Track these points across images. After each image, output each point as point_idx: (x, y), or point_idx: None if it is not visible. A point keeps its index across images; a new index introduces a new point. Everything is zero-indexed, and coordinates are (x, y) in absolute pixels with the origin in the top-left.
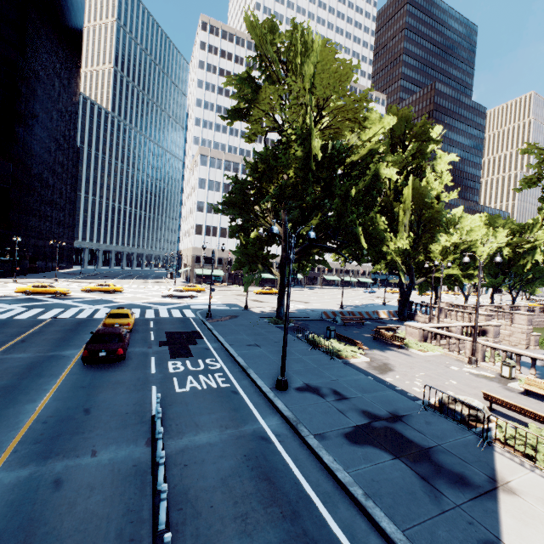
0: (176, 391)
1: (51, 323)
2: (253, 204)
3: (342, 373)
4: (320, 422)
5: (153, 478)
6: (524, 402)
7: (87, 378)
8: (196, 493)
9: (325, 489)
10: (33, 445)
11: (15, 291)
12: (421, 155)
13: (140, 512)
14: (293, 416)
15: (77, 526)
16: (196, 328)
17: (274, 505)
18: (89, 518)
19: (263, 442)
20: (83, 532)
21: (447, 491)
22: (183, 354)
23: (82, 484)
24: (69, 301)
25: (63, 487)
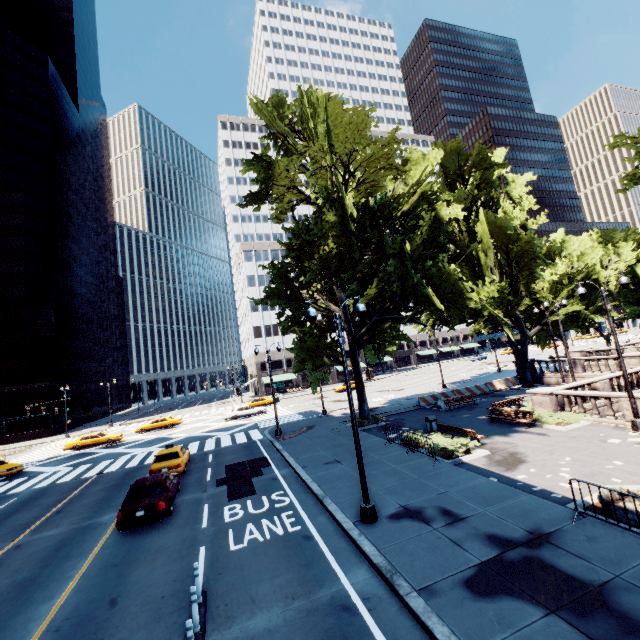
0: (230, 550)
1: (95, 481)
2: (300, 289)
3: (453, 480)
4: (426, 567)
5: None
6: None
7: (122, 551)
8: None
9: None
10: None
11: (64, 448)
12: (487, 185)
13: None
14: (386, 563)
15: None
16: (263, 453)
17: None
18: None
19: (344, 615)
20: None
21: None
22: (243, 492)
23: None
24: (120, 448)
25: None
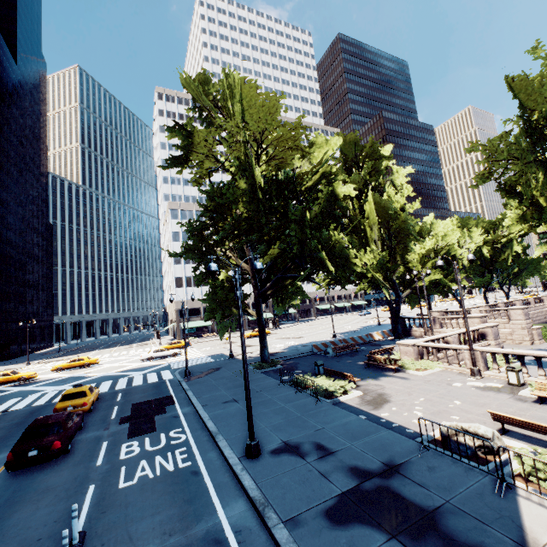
0: (119, 487)
1: None
2: (213, 246)
3: (330, 418)
4: (295, 498)
5: None
6: (540, 413)
7: (7, 492)
8: None
9: None
10: None
11: None
12: (376, 172)
13: None
14: (261, 497)
15: None
16: (170, 392)
17: None
18: None
19: None
20: None
21: None
22: (144, 429)
23: None
24: (32, 386)
25: None
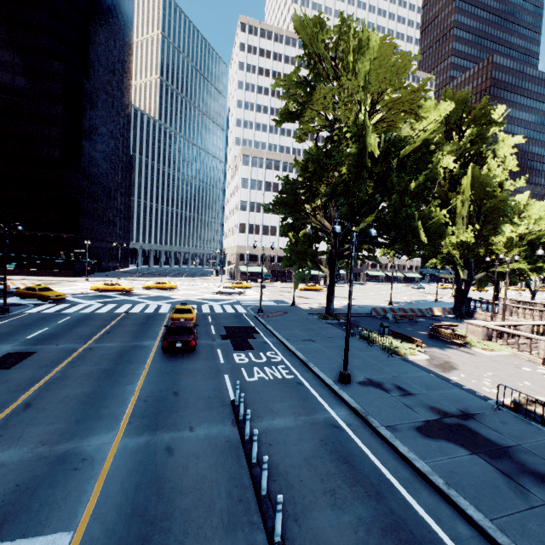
0: (246, 380)
1: (126, 317)
2: (303, 202)
3: (403, 370)
4: (389, 415)
5: (245, 453)
6: None
7: (168, 366)
8: (285, 468)
9: (404, 476)
10: (142, 419)
11: (90, 288)
12: (481, 140)
13: (241, 479)
14: (361, 408)
15: (194, 485)
16: (251, 323)
17: (357, 485)
18: (202, 479)
19: (336, 430)
20: (200, 490)
21: (534, 489)
22: (244, 346)
23: (188, 452)
24: (134, 297)
25: (174, 454)
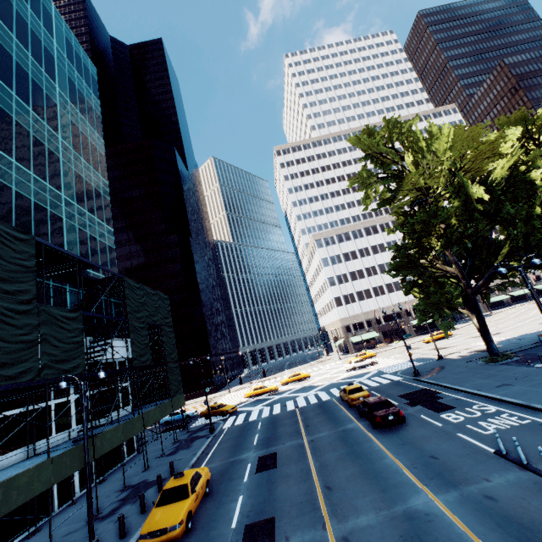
0: (484, 433)
1: (302, 411)
2: (419, 259)
3: None
4: None
5: None
6: None
7: (395, 438)
8: None
9: None
10: (432, 480)
11: (245, 396)
12: None
13: None
14: None
15: None
16: (419, 386)
17: None
18: None
19: None
20: None
21: None
22: (442, 407)
23: (509, 496)
24: (285, 394)
25: (497, 499)
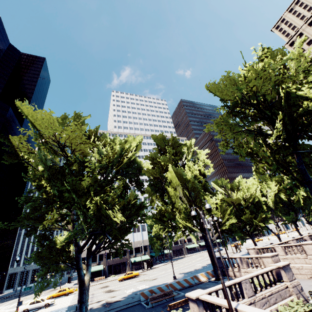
0: None
1: None
2: (44, 213)
3: None
4: None
5: None
6: None
7: None
8: None
9: None
10: None
11: None
12: (180, 154)
13: None
14: None
15: None
16: None
17: None
18: None
19: None
20: None
21: None
22: None
23: None
24: None
25: None
